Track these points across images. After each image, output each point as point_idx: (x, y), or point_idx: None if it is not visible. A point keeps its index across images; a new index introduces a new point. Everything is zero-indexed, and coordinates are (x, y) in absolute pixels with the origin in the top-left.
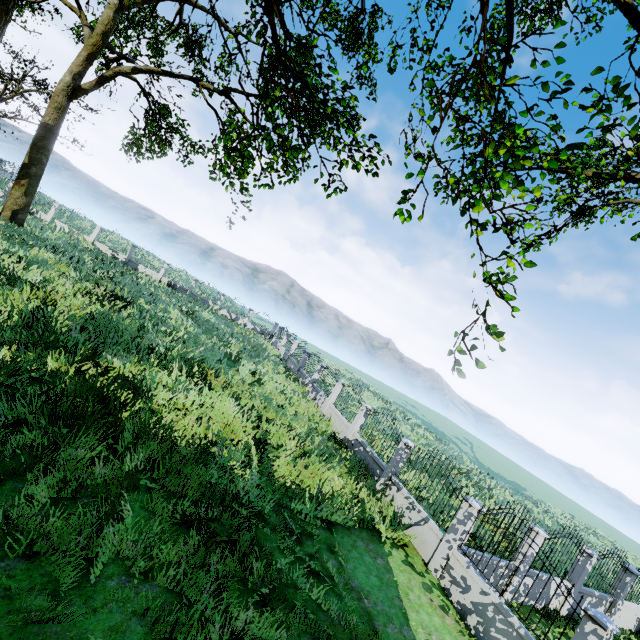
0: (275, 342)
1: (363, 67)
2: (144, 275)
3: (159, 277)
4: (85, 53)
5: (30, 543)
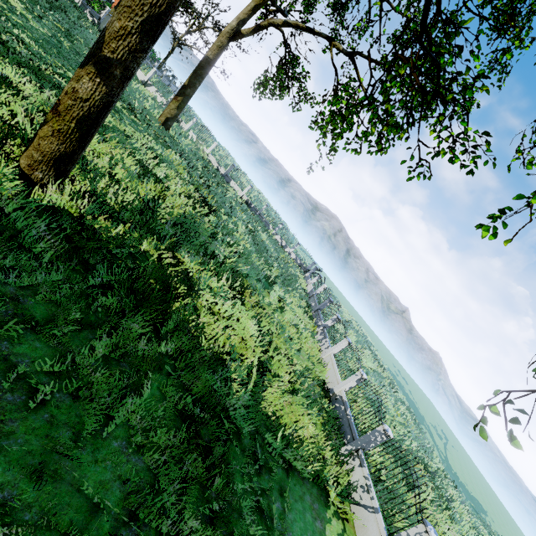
0: (307, 277)
1: (507, 54)
2: (232, 189)
3: (242, 194)
4: (253, 4)
5: (78, 388)
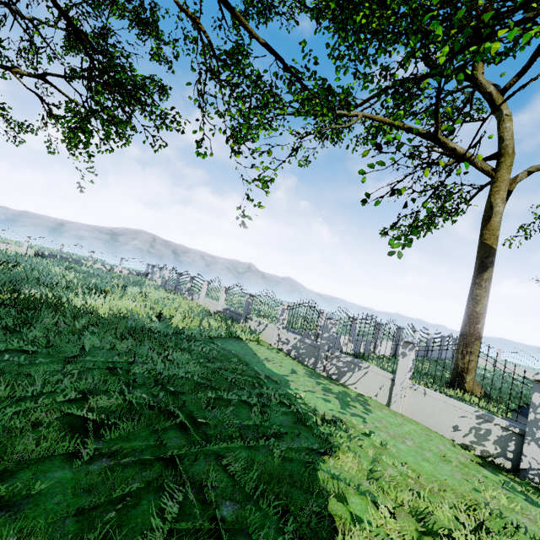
0: (151, 278)
1: (155, 57)
2: (8, 251)
3: (24, 250)
4: None
5: (47, 342)
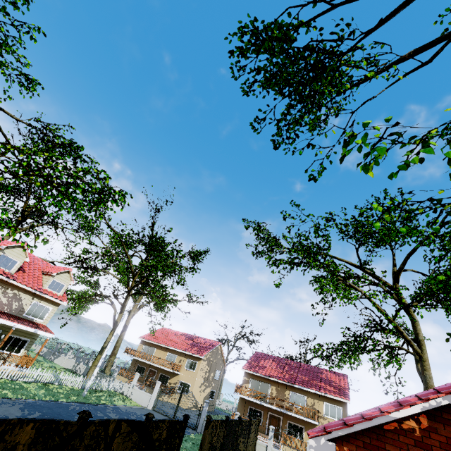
0: None
1: None
2: None
3: None
4: None
5: None
